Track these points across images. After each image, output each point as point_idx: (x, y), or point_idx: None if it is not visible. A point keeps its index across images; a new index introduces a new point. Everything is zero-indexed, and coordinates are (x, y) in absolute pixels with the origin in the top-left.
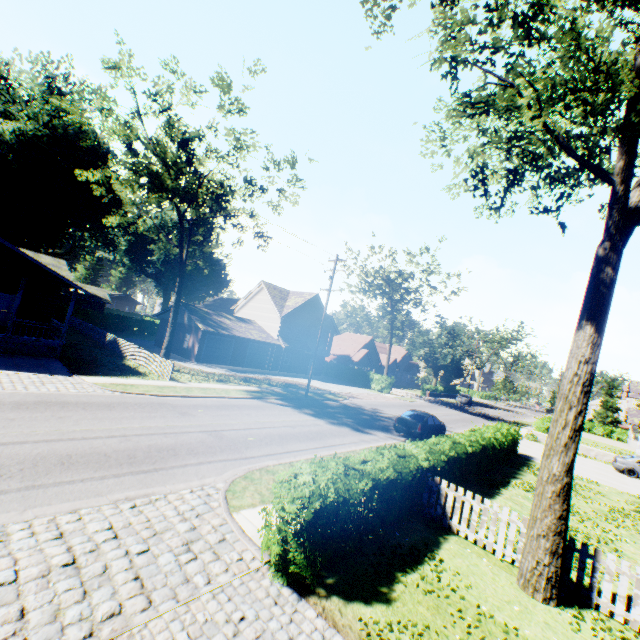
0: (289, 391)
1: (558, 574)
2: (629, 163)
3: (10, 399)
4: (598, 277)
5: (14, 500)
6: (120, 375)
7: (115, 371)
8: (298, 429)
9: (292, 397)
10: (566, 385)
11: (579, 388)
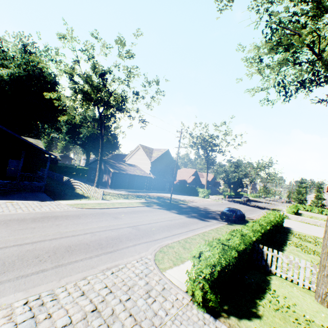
0: (161, 201)
1: None
2: None
3: (28, 216)
4: None
5: (52, 274)
6: (76, 198)
7: (73, 196)
8: (173, 221)
9: (163, 204)
10: None
11: None
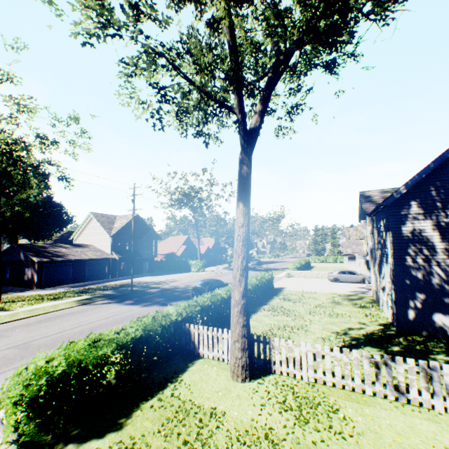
0: (119, 291)
1: (248, 361)
2: (240, 101)
3: None
4: (241, 173)
5: None
6: None
7: None
8: (111, 318)
9: (119, 295)
10: (236, 243)
11: (241, 243)
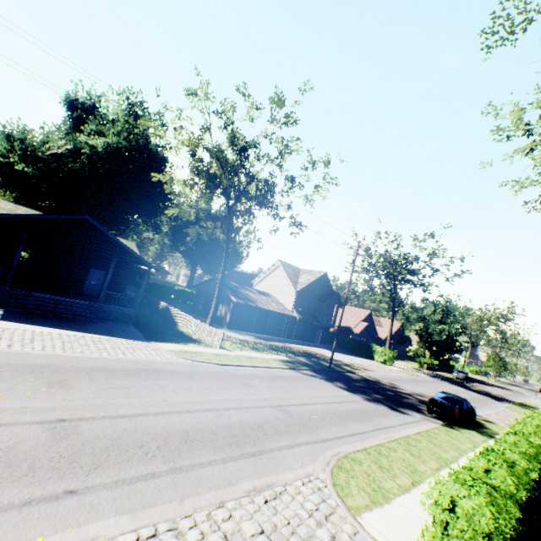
0: (312, 361)
1: None
2: None
3: (118, 365)
4: None
5: (168, 486)
6: (182, 341)
7: (176, 337)
8: (344, 406)
9: (319, 368)
10: None
11: None
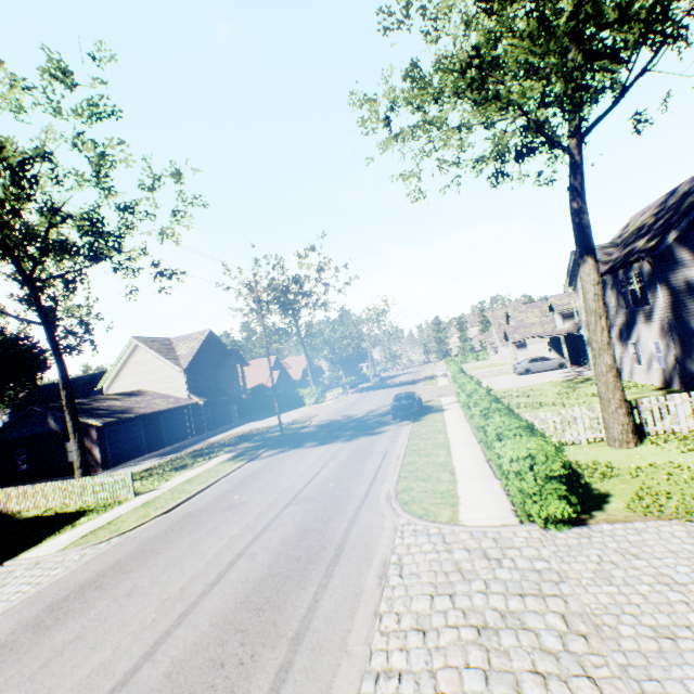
0: (260, 440)
1: (633, 425)
2: (580, 140)
3: (1, 633)
4: (581, 224)
5: (315, 658)
6: (61, 528)
7: (40, 529)
8: (340, 458)
9: (275, 442)
10: (591, 304)
11: (600, 302)
